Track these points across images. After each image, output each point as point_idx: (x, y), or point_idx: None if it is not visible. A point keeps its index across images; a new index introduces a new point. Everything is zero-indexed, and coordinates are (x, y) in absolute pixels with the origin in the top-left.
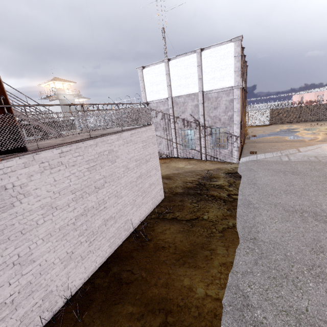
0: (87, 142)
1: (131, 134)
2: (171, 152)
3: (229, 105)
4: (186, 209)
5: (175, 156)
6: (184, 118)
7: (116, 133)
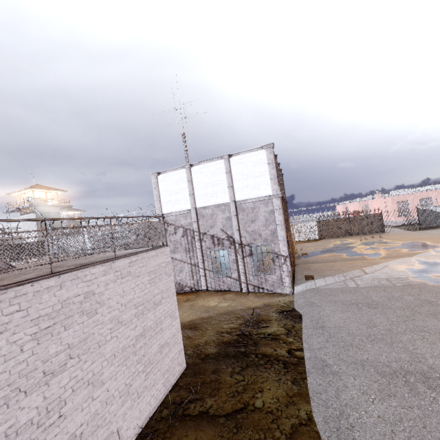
0: (41, 282)
1: (130, 262)
2: (198, 282)
3: (269, 217)
4: (225, 388)
5: (203, 288)
6: (213, 234)
7: (104, 262)
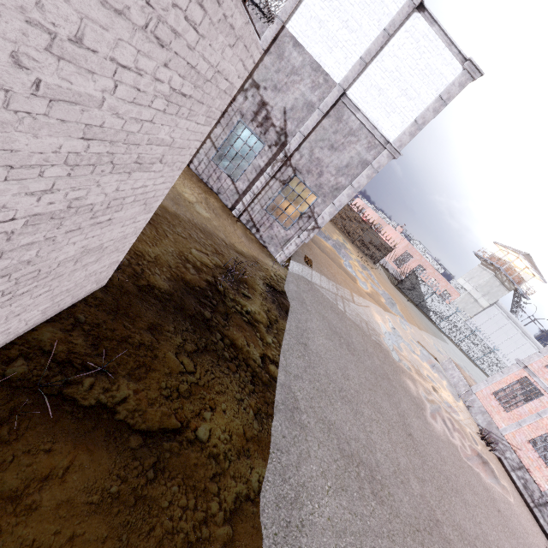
0: None
1: None
2: None
3: (354, 166)
4: (160, 373)
5: None
6: (267, 102)
7: None
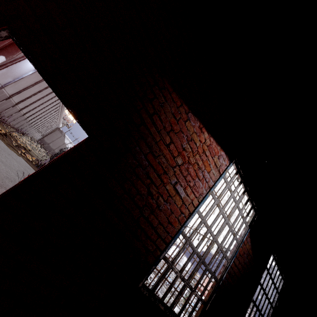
0: None
1: None
2: None
3: None
4: None
5: None
6: None
7: None
